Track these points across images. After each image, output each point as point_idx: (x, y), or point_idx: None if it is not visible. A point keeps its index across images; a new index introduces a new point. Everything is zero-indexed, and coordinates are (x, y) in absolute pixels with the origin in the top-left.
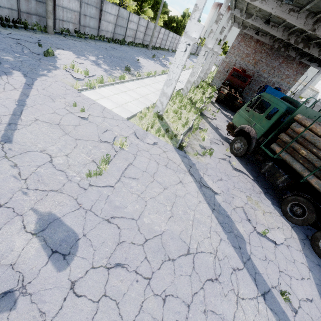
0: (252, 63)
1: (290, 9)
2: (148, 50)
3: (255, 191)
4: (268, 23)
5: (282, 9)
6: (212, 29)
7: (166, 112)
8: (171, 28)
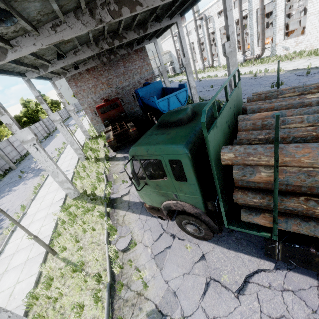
0: (106, 87)
1: (51, 27)
2: (14, 171)
3: (318, 312)
4: (61, 57)
5: (44, 36)
6: (7, 123)
7: (54, 301)
8: (25, 124)
